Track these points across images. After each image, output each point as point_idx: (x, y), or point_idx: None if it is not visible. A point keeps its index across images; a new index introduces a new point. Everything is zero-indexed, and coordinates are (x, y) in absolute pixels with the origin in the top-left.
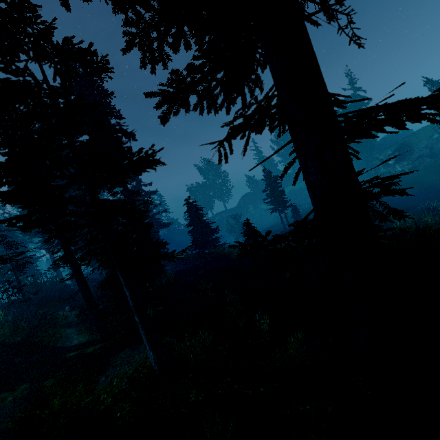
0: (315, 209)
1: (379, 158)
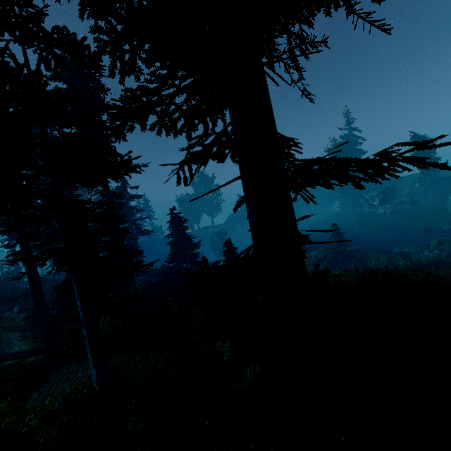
0: (246, 250)
1: (365, 198)
